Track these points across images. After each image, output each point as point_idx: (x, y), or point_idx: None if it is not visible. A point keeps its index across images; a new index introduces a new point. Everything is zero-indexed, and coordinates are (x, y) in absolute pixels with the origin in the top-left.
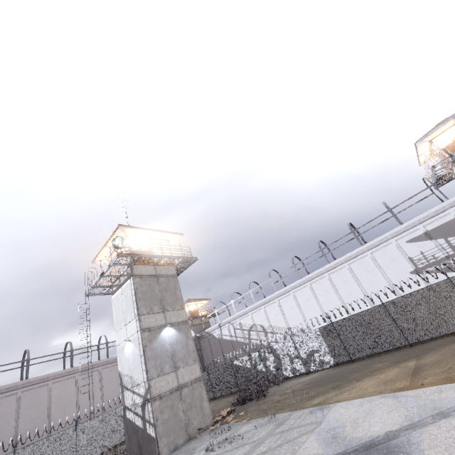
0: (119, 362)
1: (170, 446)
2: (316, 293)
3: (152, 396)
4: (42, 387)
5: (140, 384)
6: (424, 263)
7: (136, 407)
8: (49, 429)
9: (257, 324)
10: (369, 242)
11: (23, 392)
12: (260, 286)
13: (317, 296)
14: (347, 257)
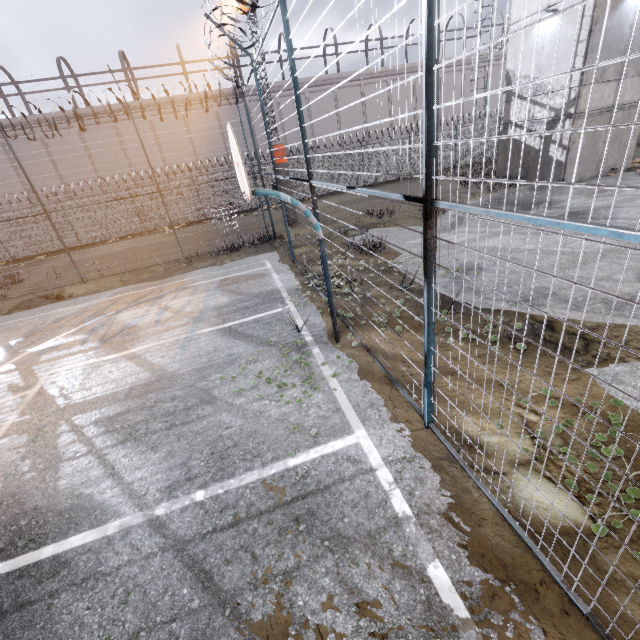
0: (510, 56)
1: (576, 177)
2: None
3: (577, 111)
4: (354, 88)
5: (556, 91)
6: None
7: (535, 123)
8: (367, 137)
9: None
10: None
11: (338, 89)
12: None
13: None
14: None
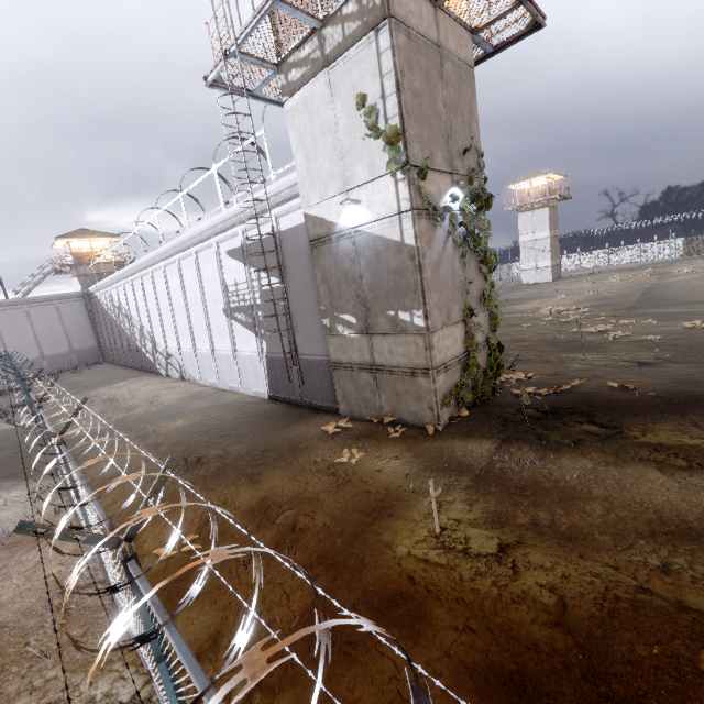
0: None
1: None
2: (157, 290)
3: None
4: None
5: None
6: (236, 303)
7: None
8: None
9: (122, 305)
10: (190, 231)
11: None
12: (146, 243)
13: (158, 294)
14: (173, 245)
